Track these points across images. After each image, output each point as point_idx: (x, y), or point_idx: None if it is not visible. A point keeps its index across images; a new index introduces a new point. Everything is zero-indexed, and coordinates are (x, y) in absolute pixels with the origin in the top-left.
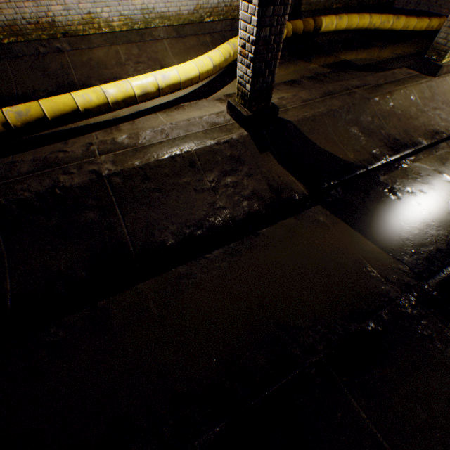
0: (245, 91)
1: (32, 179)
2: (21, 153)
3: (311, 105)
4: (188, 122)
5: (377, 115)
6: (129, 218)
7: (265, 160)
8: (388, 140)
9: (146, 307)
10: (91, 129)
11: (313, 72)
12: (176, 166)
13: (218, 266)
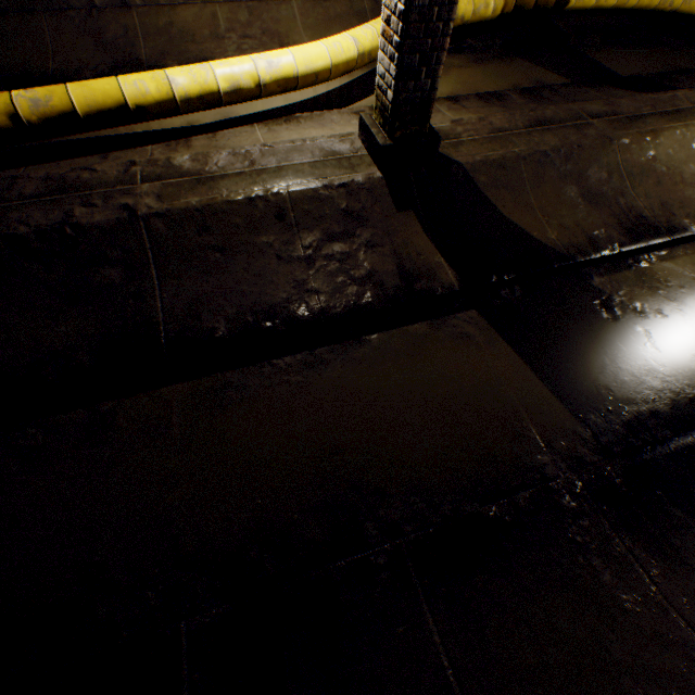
0: (386, 101)
1: (36, 207)
2: (38, 165)
3: (504, 140)
4: (292, 146)
5: (621, 170)
6: (169, 286)
7: (403, 224)
8: (627, 217)
9: (167, 422)
10: (147, 140)
11: (536, 82)
12: (255, 215)
13: (287, 380)
